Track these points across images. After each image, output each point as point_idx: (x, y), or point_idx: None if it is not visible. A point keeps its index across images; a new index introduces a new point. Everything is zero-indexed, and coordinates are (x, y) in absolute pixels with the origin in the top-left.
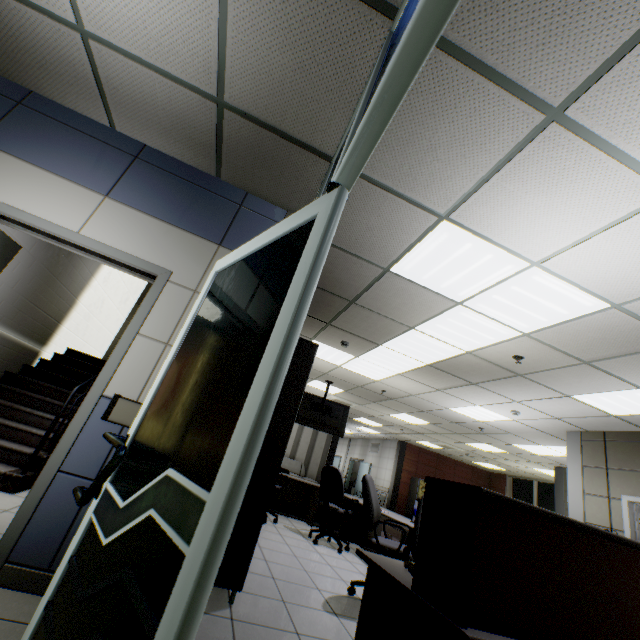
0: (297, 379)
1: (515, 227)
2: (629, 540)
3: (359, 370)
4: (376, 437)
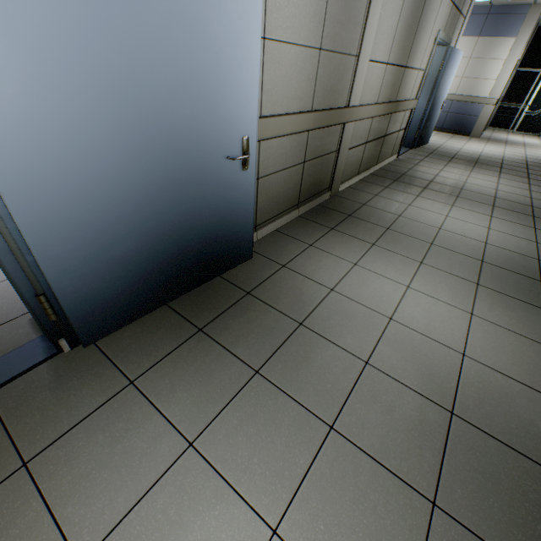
0: None
1: None
2: None
3: None
4: None
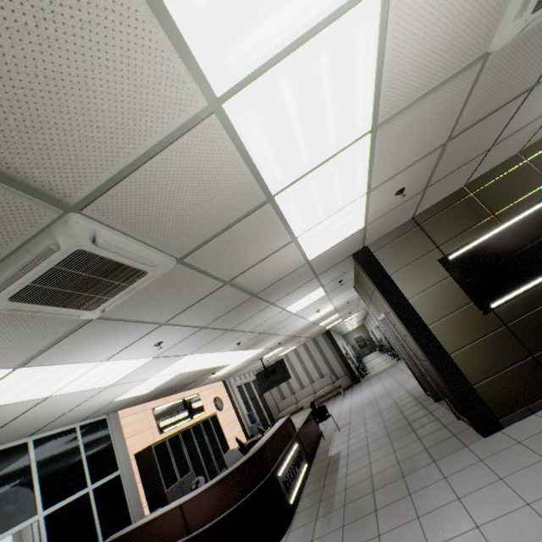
0: (153, 464)
1: (123, 391)
2: (131, 530)
3: (249, 357)
4: (365, 310)
